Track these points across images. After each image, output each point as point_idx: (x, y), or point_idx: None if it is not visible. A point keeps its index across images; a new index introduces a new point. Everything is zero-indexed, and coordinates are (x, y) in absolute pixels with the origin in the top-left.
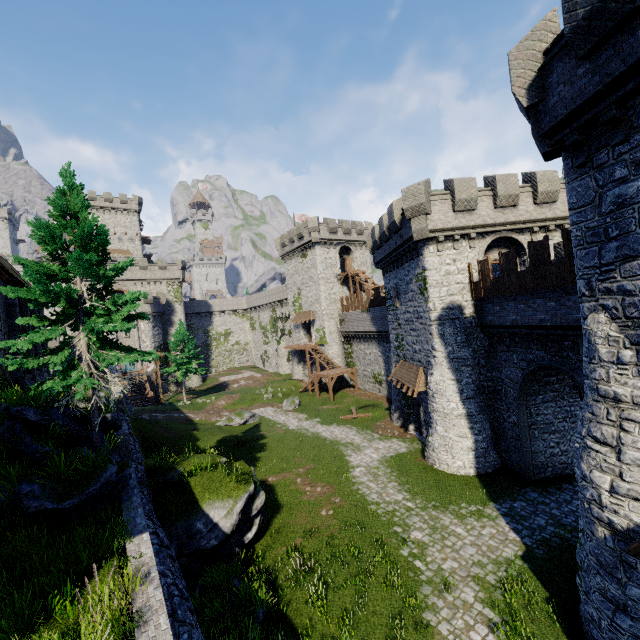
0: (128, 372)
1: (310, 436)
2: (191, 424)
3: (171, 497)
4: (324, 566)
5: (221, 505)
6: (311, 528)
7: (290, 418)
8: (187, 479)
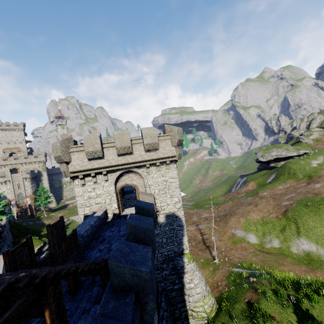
0: (20, 204)
1: None
2: (43, 225)
3: None
4: None
5: None
6: None
7: None
8: None
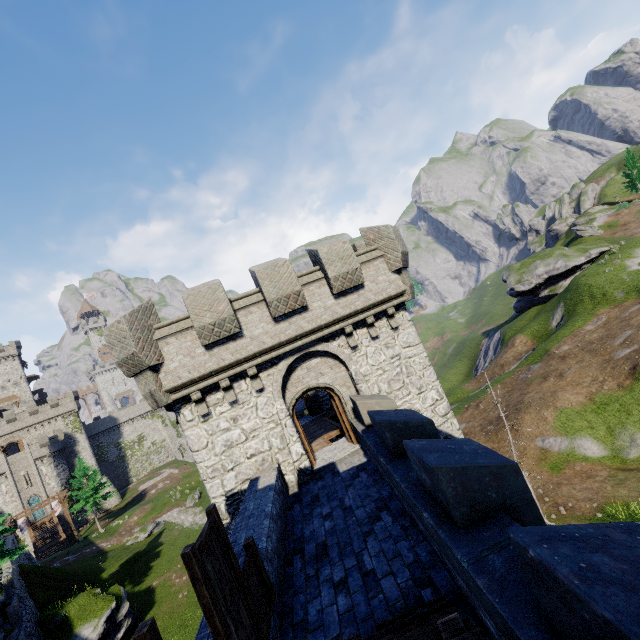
0: (38, 520)
1: (197, 530)
2: (102, 555)
3: (57, 634)
4: (167, 634)
5: (89, 625)
6: (169, 611)
7: (188, 515)
8: (69, 616)
